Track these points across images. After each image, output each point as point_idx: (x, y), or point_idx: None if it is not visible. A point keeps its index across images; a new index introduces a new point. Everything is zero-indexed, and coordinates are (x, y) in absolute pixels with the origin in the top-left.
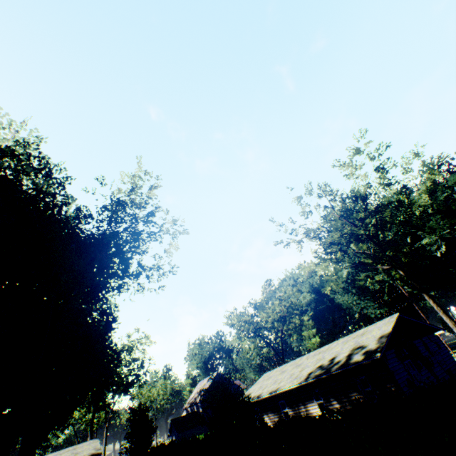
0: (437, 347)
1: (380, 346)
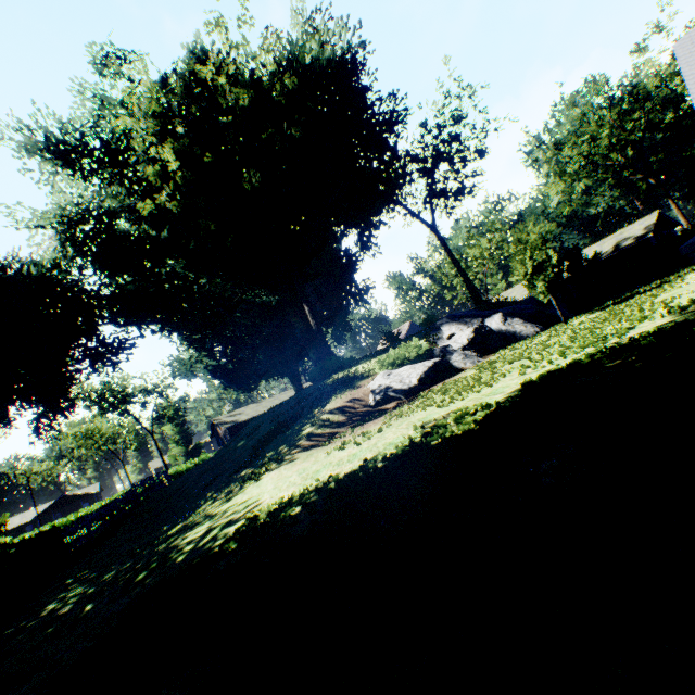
0: None
1: (650, 231)
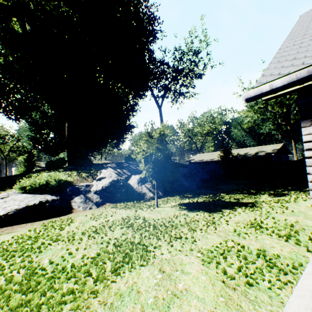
0: (286, 159)
1: (274, 152)
